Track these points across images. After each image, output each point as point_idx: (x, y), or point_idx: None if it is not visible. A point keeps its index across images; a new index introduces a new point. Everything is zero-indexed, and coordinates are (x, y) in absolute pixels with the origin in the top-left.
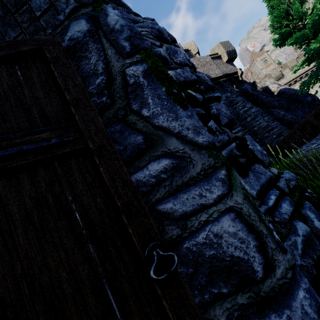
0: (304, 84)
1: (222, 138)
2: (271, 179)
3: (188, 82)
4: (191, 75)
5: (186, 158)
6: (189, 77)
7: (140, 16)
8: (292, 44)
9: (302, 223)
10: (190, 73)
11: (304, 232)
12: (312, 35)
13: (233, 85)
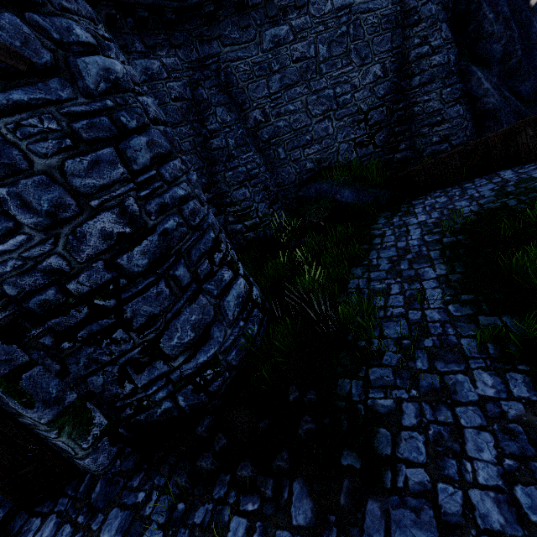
0: None
1: (125, 348)
2: (166, 372)
3: (99, 286)
4: (102, 277)
5: (38, 425)
6: (98, 282)
7: (28, 105)
8: None
9: (168, 403)
10: (102, 273)
11: (166, 407)
12: None
13: None
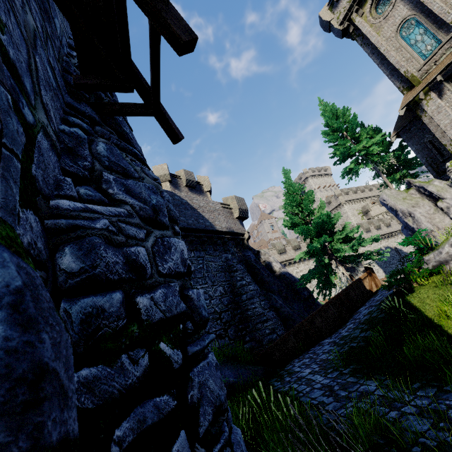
0: (304, 277)
1: None
2: None
3: (168, 318)
4: (177, 303)
5: None
6: (173, 309)
7: (141, 159)
8: (298, 233)
9: None
10: (178, 298)
11: None
12: (315, 233)
13: (237, 246)
